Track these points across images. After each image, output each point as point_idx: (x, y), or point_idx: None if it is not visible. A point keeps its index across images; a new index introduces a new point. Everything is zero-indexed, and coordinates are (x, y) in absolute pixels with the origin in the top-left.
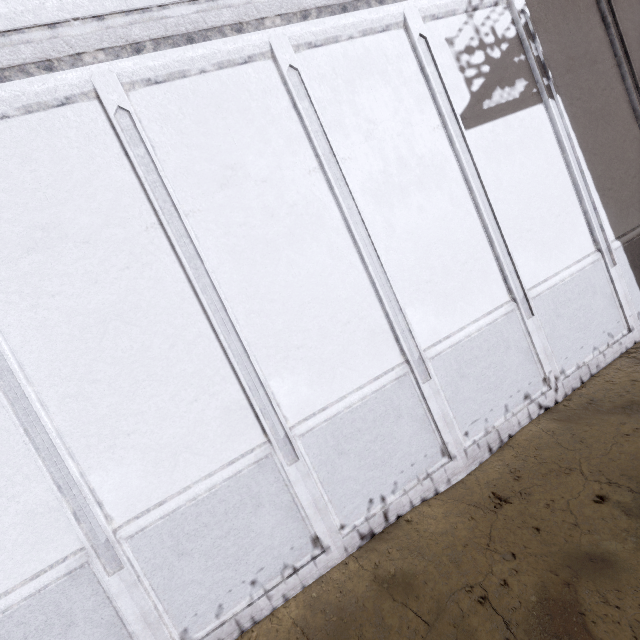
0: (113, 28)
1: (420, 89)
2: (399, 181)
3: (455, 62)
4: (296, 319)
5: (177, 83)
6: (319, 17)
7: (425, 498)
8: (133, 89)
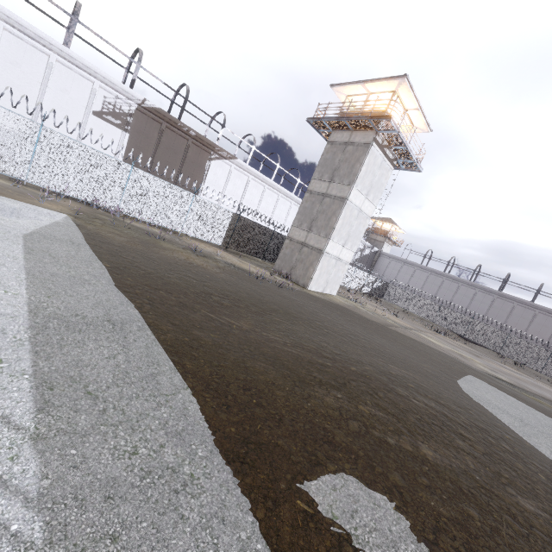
0: (11, 21)
1: (87, 97)
2: (62, 105)
3: (103, 102)
4: (5, 100)
5: (19, 39)
6: (69, 62)
7: (4, 161)
8: (6, 30)
